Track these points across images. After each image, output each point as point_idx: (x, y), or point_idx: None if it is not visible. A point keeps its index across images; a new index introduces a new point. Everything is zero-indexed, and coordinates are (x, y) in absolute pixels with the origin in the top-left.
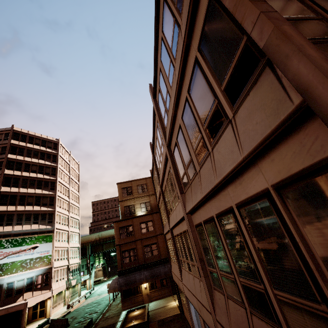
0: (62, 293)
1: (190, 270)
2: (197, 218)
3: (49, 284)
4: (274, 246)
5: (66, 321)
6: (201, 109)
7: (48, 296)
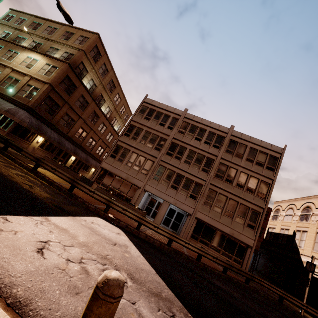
0: None
1: (175, 189)
2: (215, 189)
3: None
4: (243, 212)
5: None
6: (250, 184)
7: None
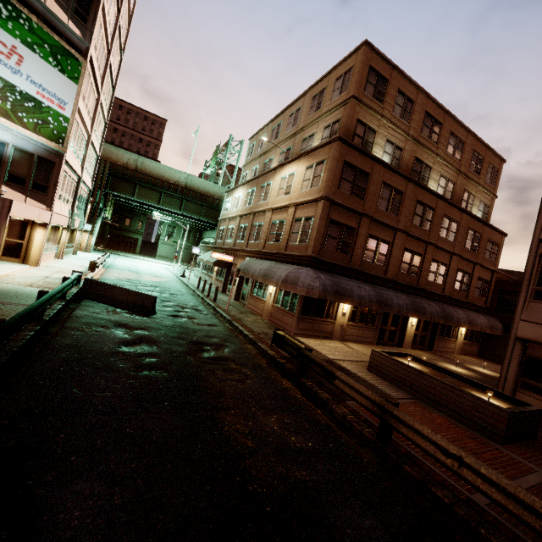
0: (58, 231)
1: None
2: None
3: (47, 193)
4: None
5: (154, 301)
6: None
7: (44, 220)
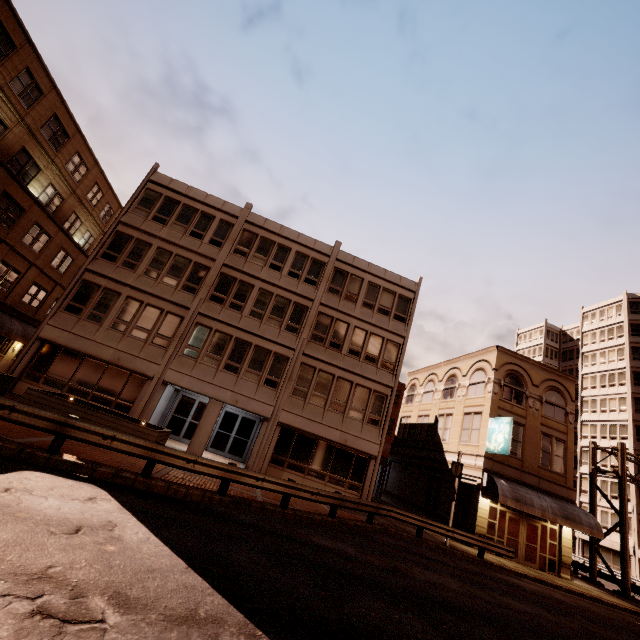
0: None
1: (234, 372)
2: (313, 363)
3: None
4: (362, 399)
5: None
6: (371, 348)
7: None
